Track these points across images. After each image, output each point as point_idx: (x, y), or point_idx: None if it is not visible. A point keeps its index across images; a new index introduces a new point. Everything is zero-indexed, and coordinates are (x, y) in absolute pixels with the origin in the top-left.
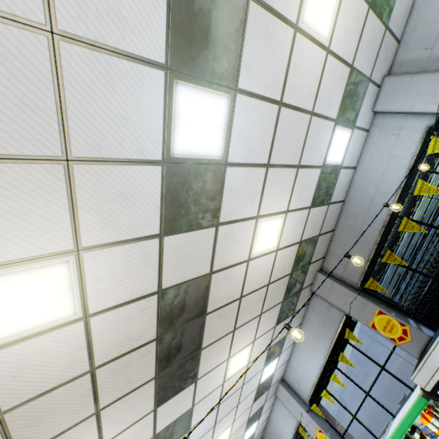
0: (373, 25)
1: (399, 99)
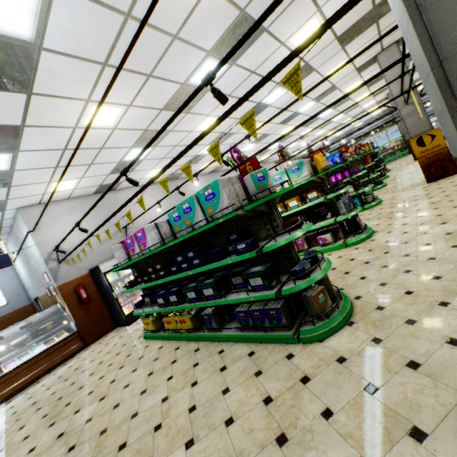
0: None
1: None
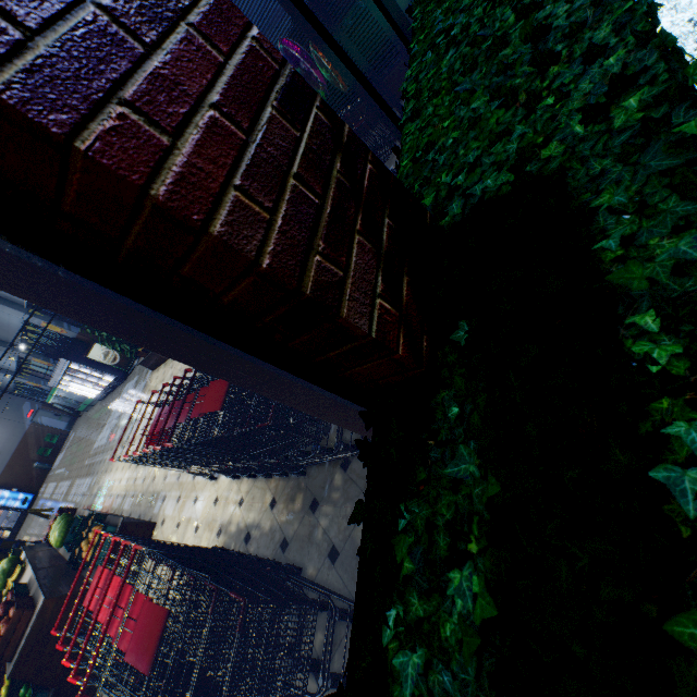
0: None
1: (1, 309)
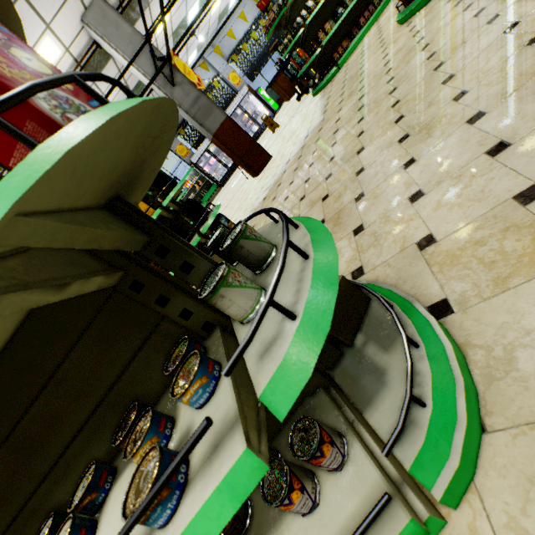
0: (217, 23)
1: (211, 58)
